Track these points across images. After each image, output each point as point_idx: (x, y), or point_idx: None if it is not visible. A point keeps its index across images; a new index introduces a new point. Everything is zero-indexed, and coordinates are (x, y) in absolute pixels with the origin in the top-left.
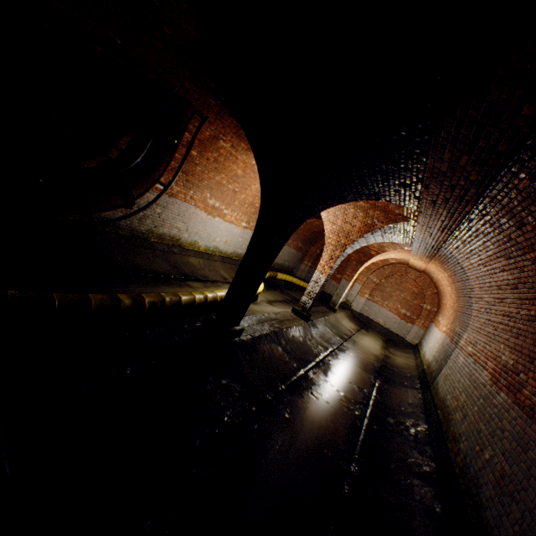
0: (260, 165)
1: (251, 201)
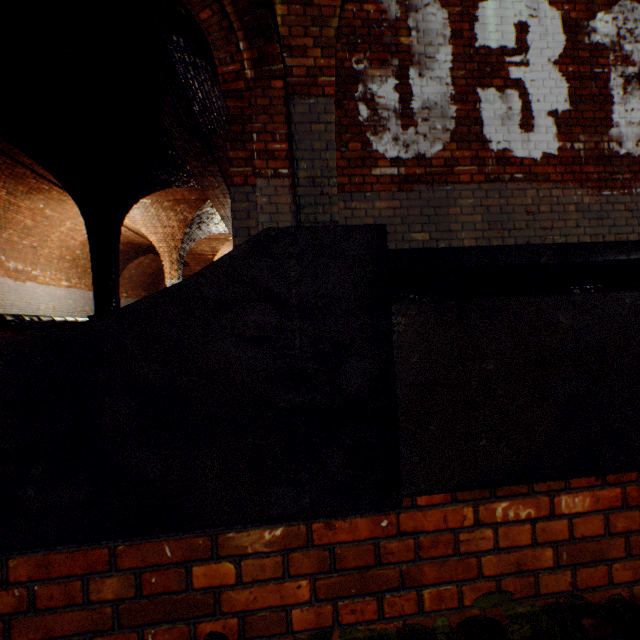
0: (63, 182)
1: (60, 254)
